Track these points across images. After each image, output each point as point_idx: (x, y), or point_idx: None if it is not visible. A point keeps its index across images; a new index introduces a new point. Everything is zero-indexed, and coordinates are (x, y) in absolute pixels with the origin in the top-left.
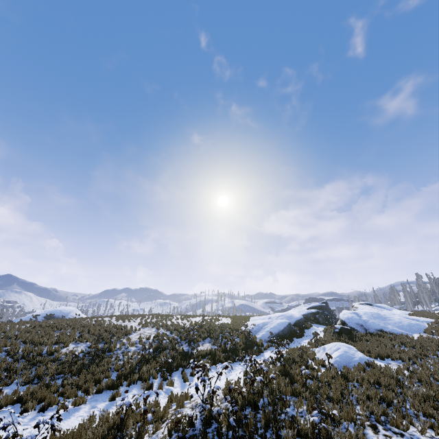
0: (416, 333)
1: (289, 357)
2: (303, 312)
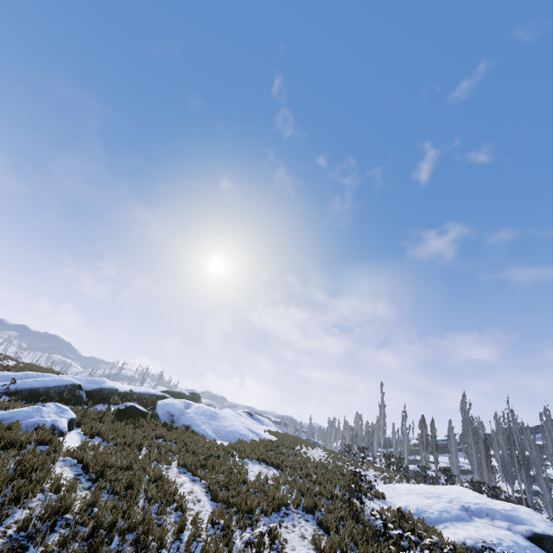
0: (225, 441)
1: None
2: (142, 390)
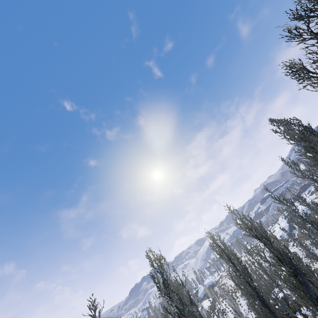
0: None
1: (299, 236)
2: (285, 221)
